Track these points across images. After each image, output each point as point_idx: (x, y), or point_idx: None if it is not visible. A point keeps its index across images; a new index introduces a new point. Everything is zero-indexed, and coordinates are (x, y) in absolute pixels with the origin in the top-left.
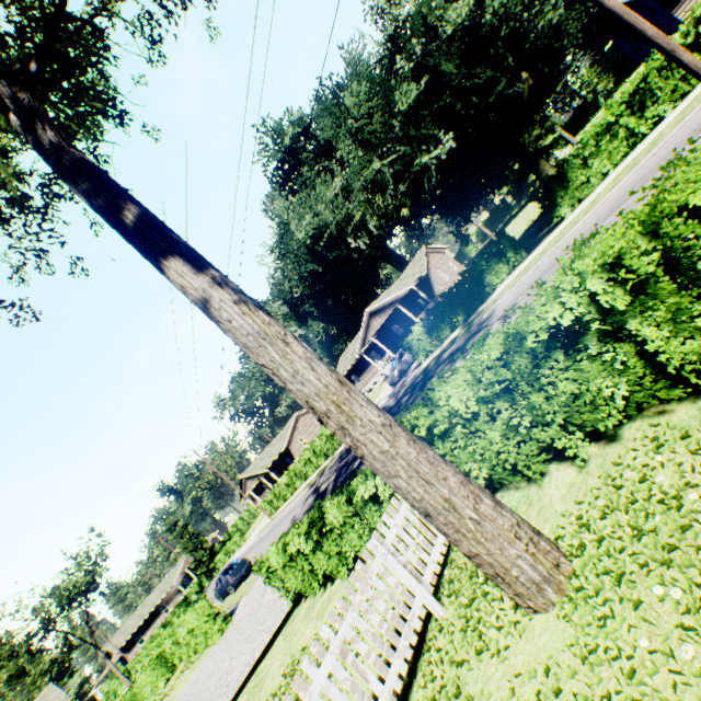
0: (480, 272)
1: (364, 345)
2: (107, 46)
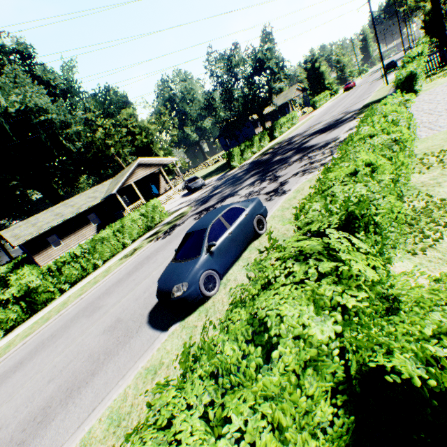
0: (259, 139)
1: (123, 186)
2: None
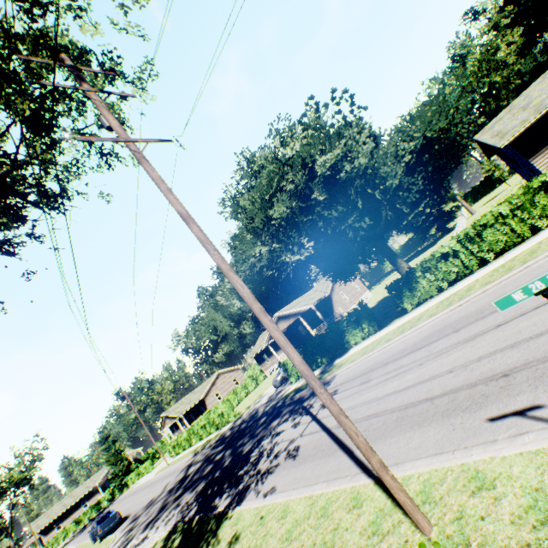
0: (342, 329)
1: (270, 339)
2: (48, 173)
